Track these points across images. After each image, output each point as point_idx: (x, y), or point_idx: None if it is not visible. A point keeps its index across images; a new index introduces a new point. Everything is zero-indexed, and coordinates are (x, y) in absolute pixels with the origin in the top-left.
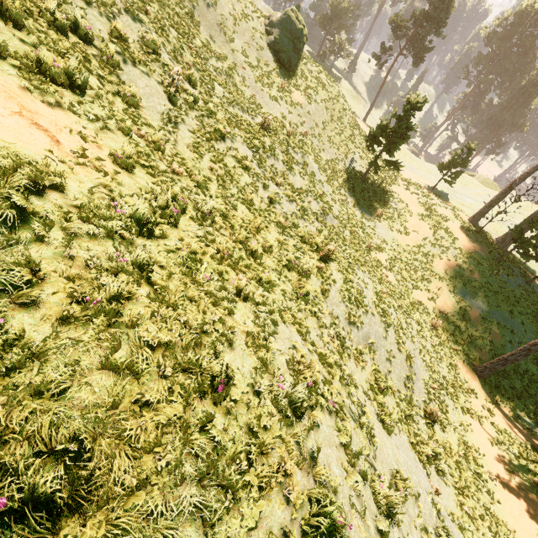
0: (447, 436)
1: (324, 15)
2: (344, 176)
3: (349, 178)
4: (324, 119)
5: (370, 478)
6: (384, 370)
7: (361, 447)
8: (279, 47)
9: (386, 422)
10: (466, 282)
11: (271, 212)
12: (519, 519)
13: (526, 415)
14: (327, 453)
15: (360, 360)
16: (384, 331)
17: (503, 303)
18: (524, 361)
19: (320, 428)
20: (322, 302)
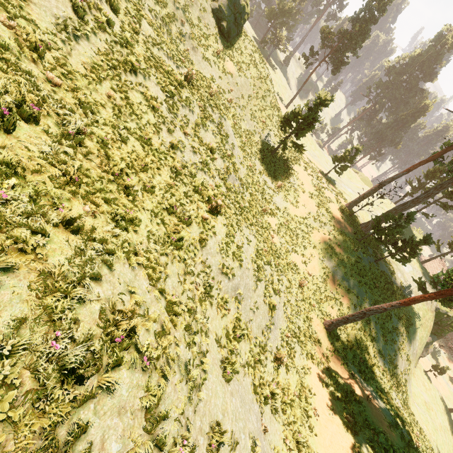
0: (289, 378)
1: (271, 9)
2: (257, 147)
3: (261, 150)
4: (250, 94)
5: (167, 446)
6: (246, 318)
7: (169, 410)
8: (222, 16)
9: (227, 370)
10: (333, 254)
11: (169, 156)
12: (328, 449)
13: (353, 363)
14: (109, 424)
15: (223, 308)
16: (255, 284)
17: (355, 274)
18: (360, 321)
19: (115, 391)
20: (197, 250)
